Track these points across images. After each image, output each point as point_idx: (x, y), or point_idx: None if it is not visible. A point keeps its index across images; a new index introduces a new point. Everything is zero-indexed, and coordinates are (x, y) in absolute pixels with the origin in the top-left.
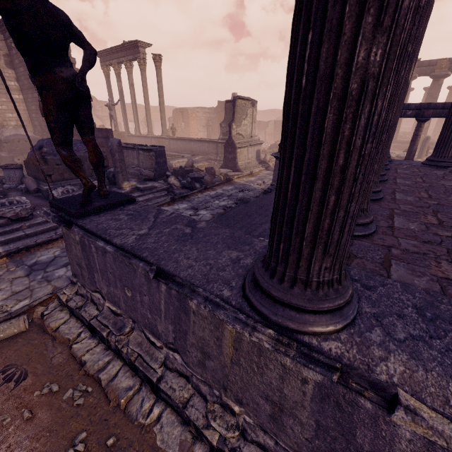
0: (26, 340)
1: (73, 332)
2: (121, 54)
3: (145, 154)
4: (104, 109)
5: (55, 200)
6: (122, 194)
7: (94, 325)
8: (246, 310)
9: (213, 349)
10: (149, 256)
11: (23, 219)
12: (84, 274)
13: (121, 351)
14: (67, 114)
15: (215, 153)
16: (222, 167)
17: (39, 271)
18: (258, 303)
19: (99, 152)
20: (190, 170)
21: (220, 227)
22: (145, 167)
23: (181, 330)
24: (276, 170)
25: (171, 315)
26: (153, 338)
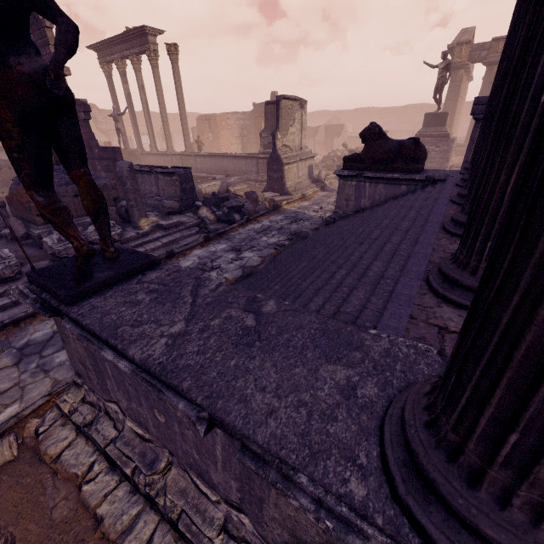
0: (13, 477)
1: (82, 462)
2: (124, 46)
3: (165, 179)
4: (109, 120)
5: (35, 271)
6: (139, 254)
7: (112, 455)
8: (411, 543)
9: (315, 541)
10: (193, 389)
11: (8, 280)
12: (91, 376)
13: (156, 501)
14: (38, 136)
15: (254, 172)
16: (266, 189)
17: (33, 356)
18: (441, 535)
19: (97, 194)
20: (226, 197)
21: (301, 311)
22: (168, 196)
23: (252, 493)
24: (340, 193)
25: (235, 469)
26: (204, 487)
